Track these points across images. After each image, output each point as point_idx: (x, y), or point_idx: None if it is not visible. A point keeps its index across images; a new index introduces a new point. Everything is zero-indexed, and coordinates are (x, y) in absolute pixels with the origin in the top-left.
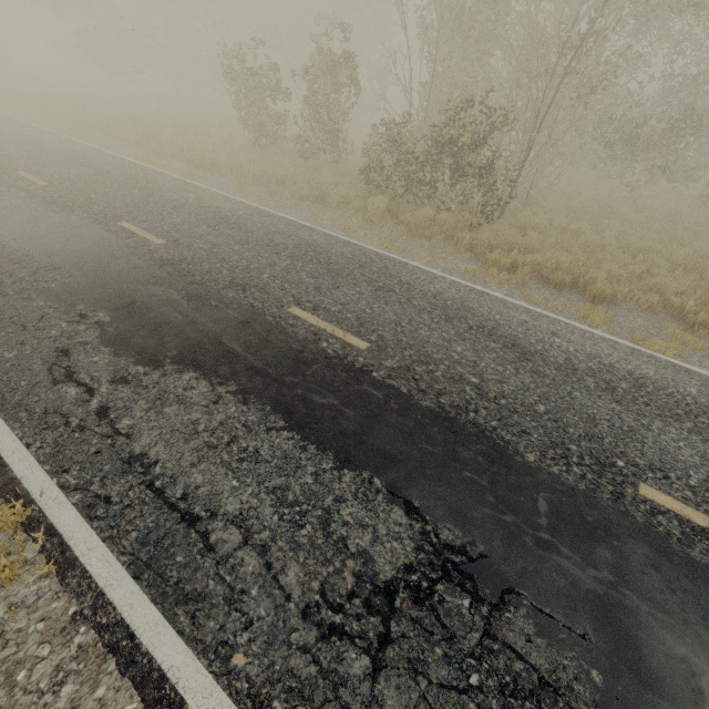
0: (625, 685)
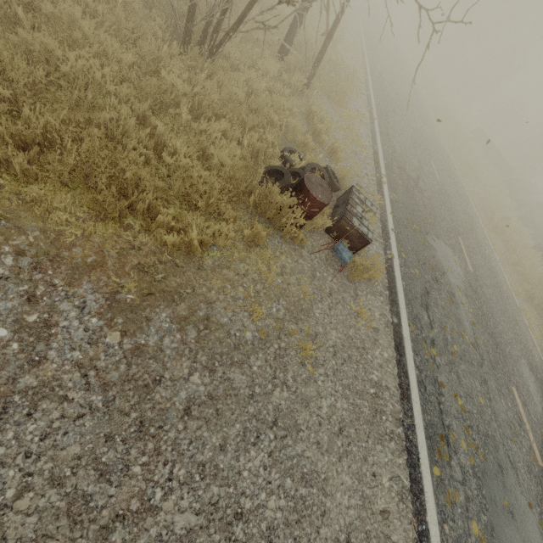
0: None
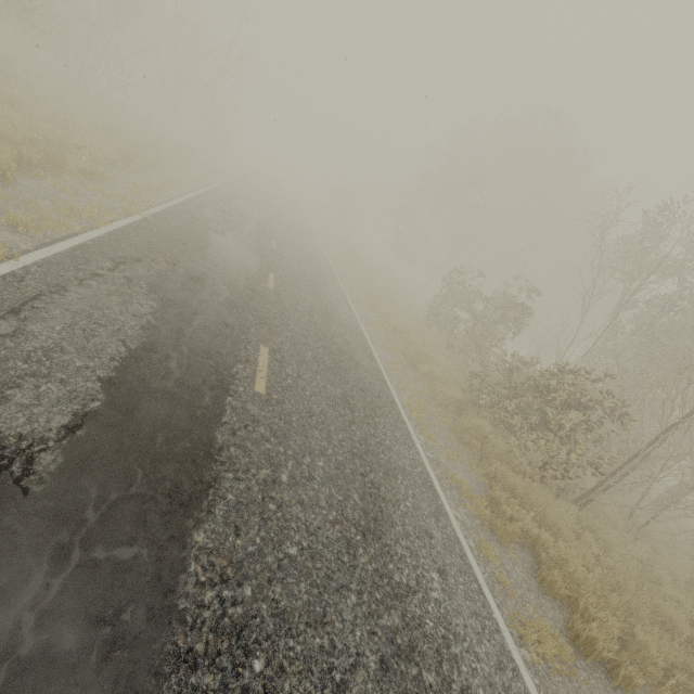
0: None
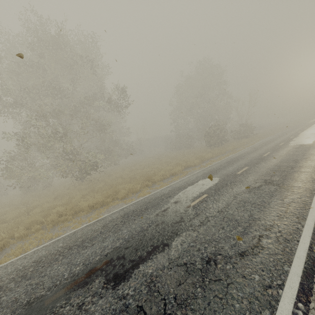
0: None
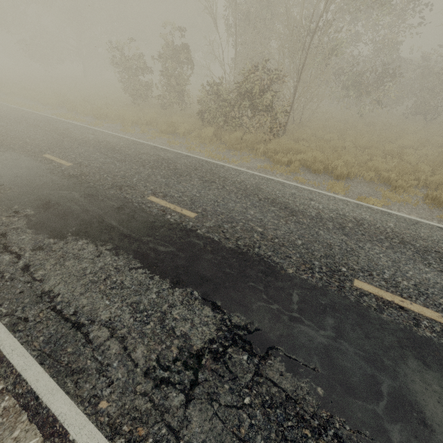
0: (337, 394)
